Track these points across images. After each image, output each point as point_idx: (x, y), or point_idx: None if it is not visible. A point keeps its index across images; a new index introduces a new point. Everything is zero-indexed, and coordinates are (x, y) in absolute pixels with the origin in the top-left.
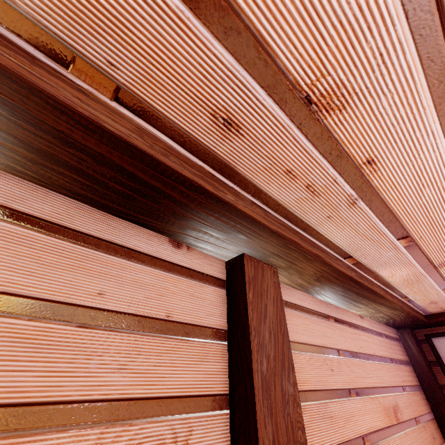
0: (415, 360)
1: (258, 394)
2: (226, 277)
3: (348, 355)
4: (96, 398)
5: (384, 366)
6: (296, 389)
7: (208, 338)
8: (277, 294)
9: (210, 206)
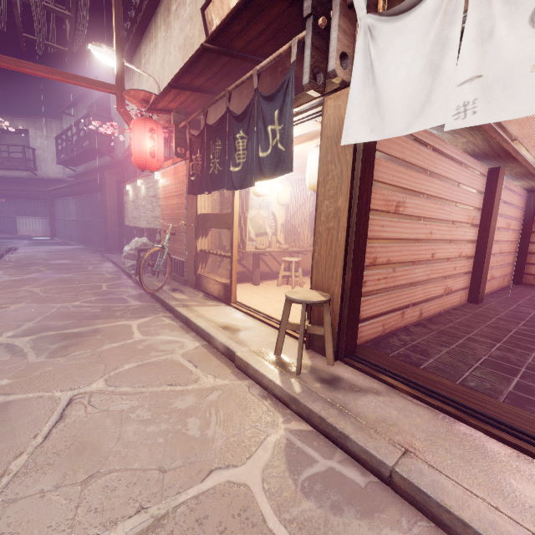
0: (528, 208)
1: (493, 209)
2: (487, 174)
3: (505, 203)
4: (471, 206)
5: (513, 209)
6: (498, 209)
7: (481, 195)
8: (502, 181)
9: (510, 159)
